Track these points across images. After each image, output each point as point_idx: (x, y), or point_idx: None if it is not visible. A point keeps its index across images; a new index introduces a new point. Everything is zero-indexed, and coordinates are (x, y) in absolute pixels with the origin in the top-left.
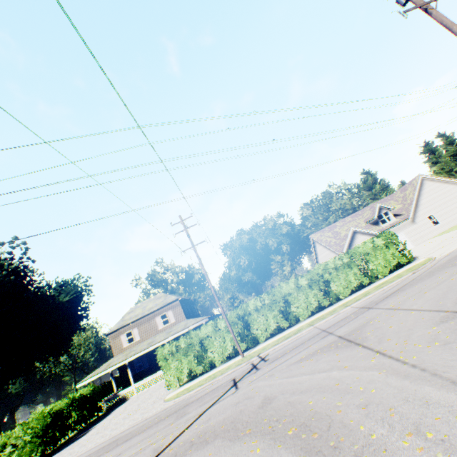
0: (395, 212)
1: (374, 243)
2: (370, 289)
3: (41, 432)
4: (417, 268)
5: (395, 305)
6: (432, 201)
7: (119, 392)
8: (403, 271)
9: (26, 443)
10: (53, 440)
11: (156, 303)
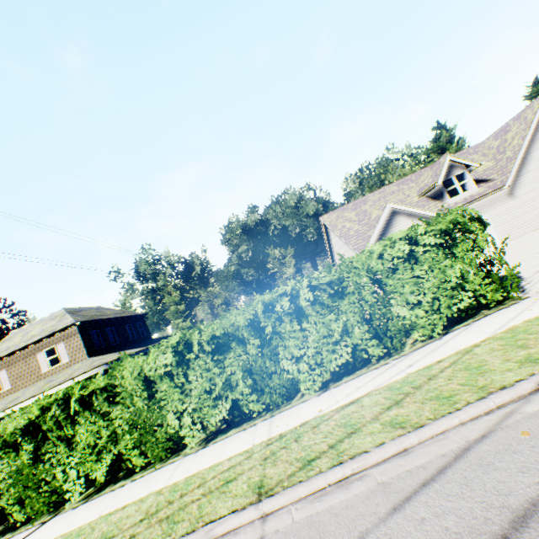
0: (478, 175)
1: (417, 241)
2: (372, 402)
3: None
4: None
5: None
6: None
7: None
8: (492, 345)
9: None
10: None
11: (43, 329)
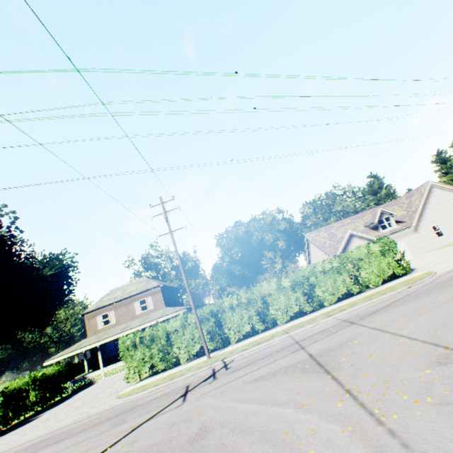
0: (397, 218)
1: (369, 248)
2: (358, 299)
3: None
4: (413, 282)
5: (381, 325)
6: (439, 211)
7: (87, 374)
8: (398, 283)
9: None
10: (4, 420)
11: (136, 287)
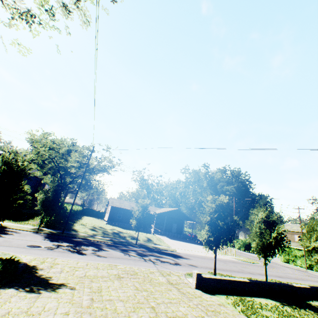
0: None
1: None
2: None
3: (244, 244)
4: None
5: None
6: None
7: None
8: None
9: (241, 244)
10: (247, 249)
11: (297, 228)
